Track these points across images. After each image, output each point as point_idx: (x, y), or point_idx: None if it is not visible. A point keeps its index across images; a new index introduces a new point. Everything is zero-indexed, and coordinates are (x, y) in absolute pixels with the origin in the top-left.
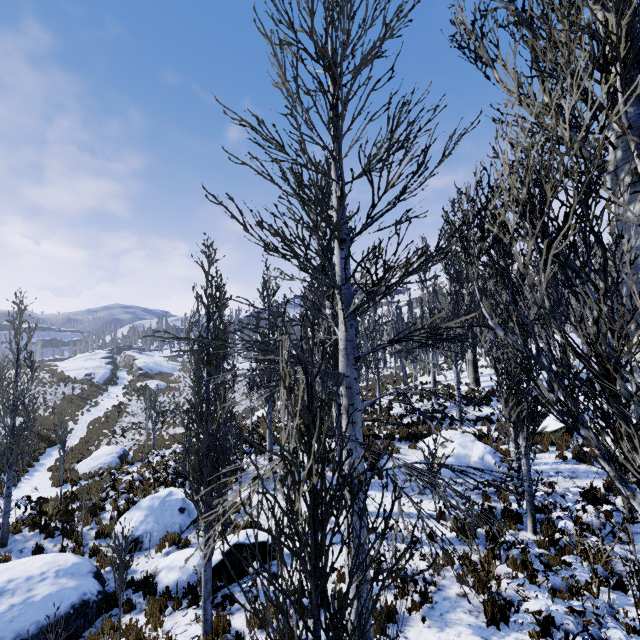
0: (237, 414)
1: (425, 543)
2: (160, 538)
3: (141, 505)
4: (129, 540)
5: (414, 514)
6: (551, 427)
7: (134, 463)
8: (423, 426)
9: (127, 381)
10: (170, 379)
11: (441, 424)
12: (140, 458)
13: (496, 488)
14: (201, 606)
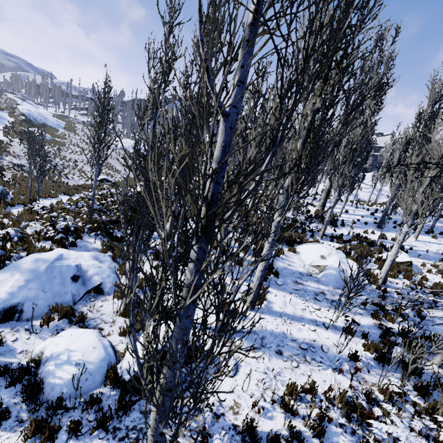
0: (119, 181)
1: (347, 362)
2: (47, 312)
3: (20, 266)
4: (2, 308)
5: (319, 322)
6: (398, 259)
7: (14, 205)
8: (296, 234)
9: (8, 122)
10: (55, 133)
11: (306, 234)
12: (22, 201)
13: (380, 307)
14: (111, 432)
